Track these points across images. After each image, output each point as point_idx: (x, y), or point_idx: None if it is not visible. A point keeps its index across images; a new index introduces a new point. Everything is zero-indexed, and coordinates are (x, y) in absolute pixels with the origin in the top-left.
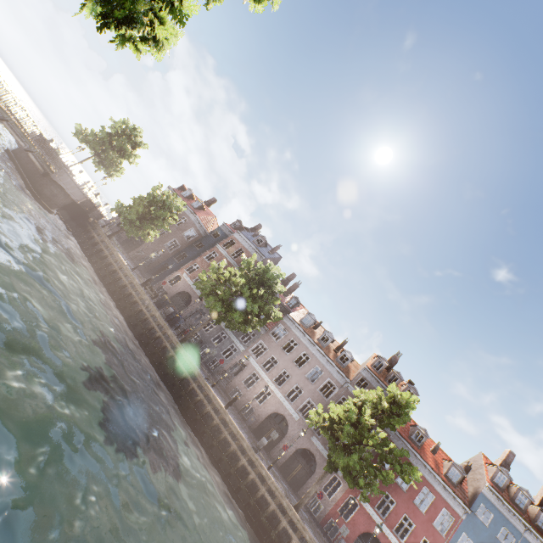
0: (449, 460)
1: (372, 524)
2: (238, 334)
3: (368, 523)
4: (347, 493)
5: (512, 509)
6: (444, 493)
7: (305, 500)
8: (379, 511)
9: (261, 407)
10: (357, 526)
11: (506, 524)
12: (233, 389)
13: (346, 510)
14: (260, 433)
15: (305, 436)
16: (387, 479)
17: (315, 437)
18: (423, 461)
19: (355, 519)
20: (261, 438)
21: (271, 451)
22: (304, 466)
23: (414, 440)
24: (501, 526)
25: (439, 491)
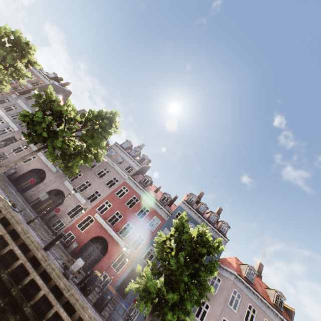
0: (164, 193)
1: (103, 231)
2: (16, 121)
3: (100, 230)
4: (86, 214)
5: (195, 211)
6: (156, 207)
7: (1, 168)
8: (110, 222)
9: (24, 165)
10: (90, 233)
11: (192, 220)
12: (1, 155)
13: (84, 224)
14: (19, 183)
15: (60, 182)
16: (88, 160)
17: (67, 181)
18: (145, 191)
19: (90, 229)
20: (19, 185)
21: (25, 193)
22: (54, 201)
23: (142, 183)
24: (189, 221)
25: (154, 207)
